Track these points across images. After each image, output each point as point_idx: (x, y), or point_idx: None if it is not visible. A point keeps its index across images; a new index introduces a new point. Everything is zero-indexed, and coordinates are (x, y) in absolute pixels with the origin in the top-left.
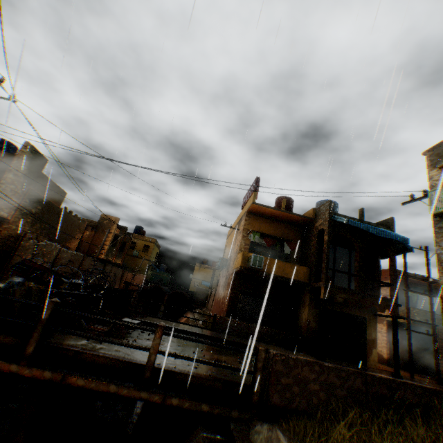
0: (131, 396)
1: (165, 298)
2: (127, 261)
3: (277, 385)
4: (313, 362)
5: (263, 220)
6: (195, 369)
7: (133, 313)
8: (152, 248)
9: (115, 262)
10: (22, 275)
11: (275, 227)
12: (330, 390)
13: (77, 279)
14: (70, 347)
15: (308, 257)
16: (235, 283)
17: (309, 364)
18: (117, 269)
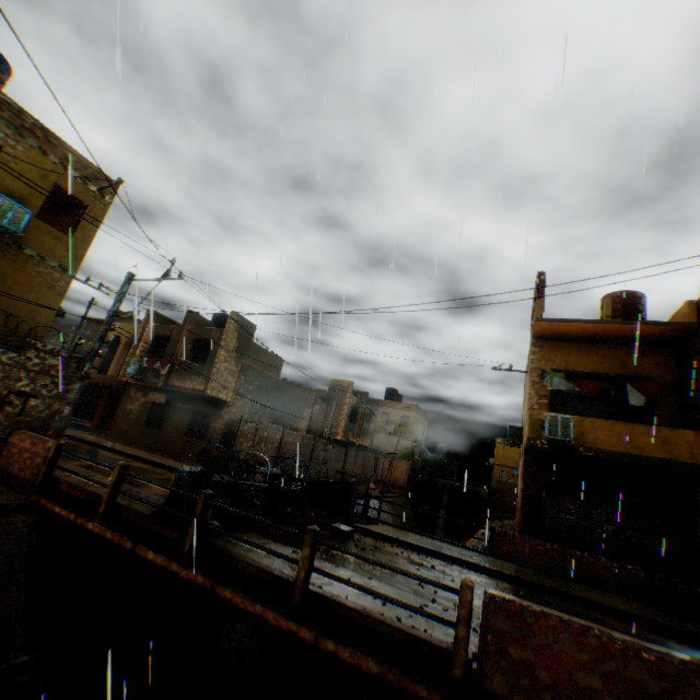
0: (278, 624)
1: (444, 499)
2: (380, 442)
3: (500, 657)
4: (581, 626)
5: (570, 347)
6: (380, 605)
7: (352, 517)
8: (413, 420)
9: (359, 444)
10: (203, 465)
11: (601, 356)
12: (631, 697)
13: (271, 469)
14: (223, 550)
15: (695, 409)
16: (530, 470)
17: (572, 629)
18: (365, 454)
